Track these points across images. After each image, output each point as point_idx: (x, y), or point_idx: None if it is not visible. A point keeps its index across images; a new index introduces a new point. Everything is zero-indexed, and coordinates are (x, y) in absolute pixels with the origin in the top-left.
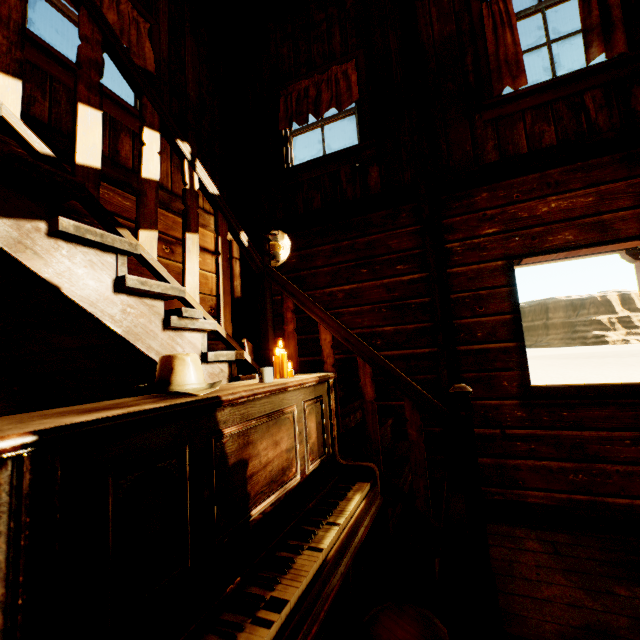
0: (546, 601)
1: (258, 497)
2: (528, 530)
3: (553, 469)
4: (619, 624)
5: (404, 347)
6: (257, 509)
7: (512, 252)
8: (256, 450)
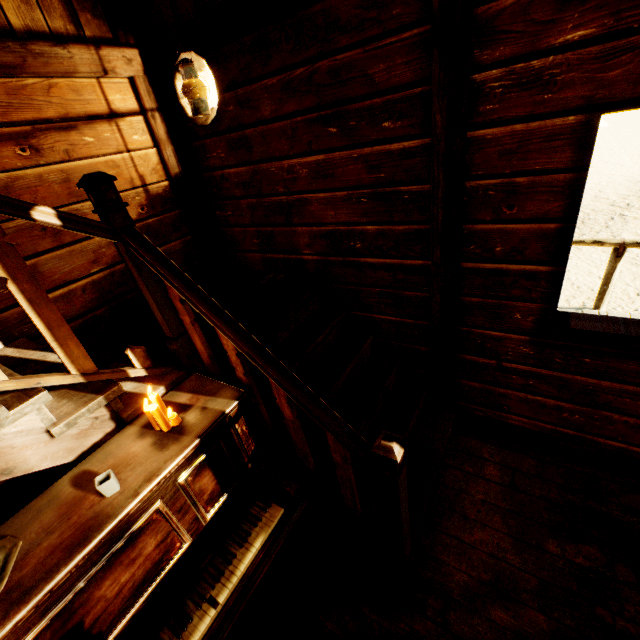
0: (470, 547)
1: (117, 619)
2: (497, 449)
3: (547, 405)
4: (526, 586)
5: (390, 255)
6: (117, 630)
7: (607, 94)
8: (94, 601)
